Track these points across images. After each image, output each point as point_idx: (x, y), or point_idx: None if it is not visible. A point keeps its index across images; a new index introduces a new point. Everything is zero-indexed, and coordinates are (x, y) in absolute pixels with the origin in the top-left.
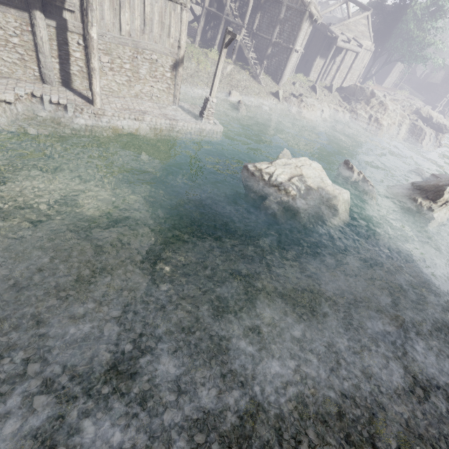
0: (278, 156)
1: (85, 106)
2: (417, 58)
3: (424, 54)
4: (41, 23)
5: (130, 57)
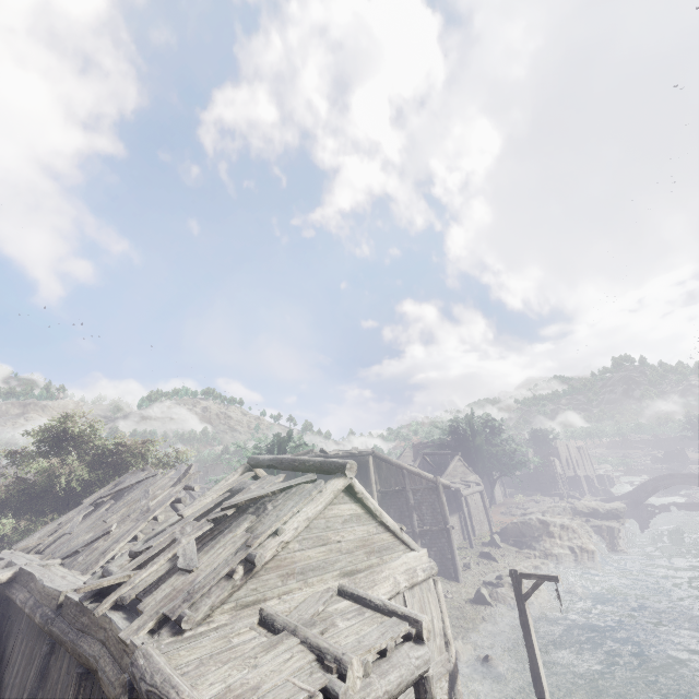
0: None
1: None
2: (517, 466)
3: (520, 460)
4: None
5: None
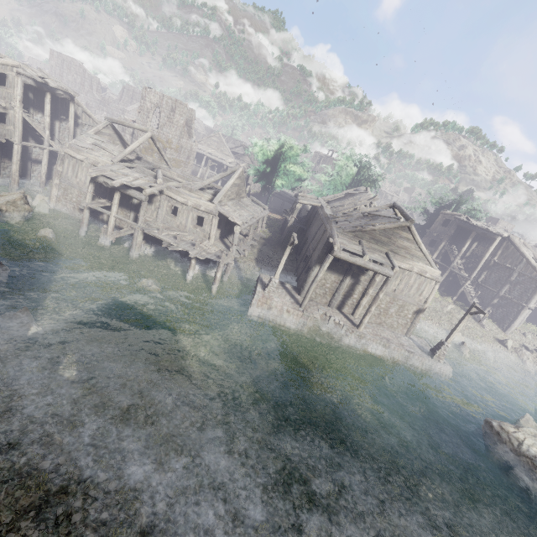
0: (519, 419)
1: (355, 329)
2: None
3: None
4: (347, 281)
5: (387, 301)
